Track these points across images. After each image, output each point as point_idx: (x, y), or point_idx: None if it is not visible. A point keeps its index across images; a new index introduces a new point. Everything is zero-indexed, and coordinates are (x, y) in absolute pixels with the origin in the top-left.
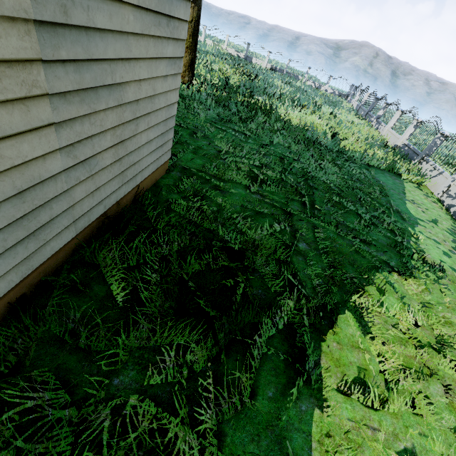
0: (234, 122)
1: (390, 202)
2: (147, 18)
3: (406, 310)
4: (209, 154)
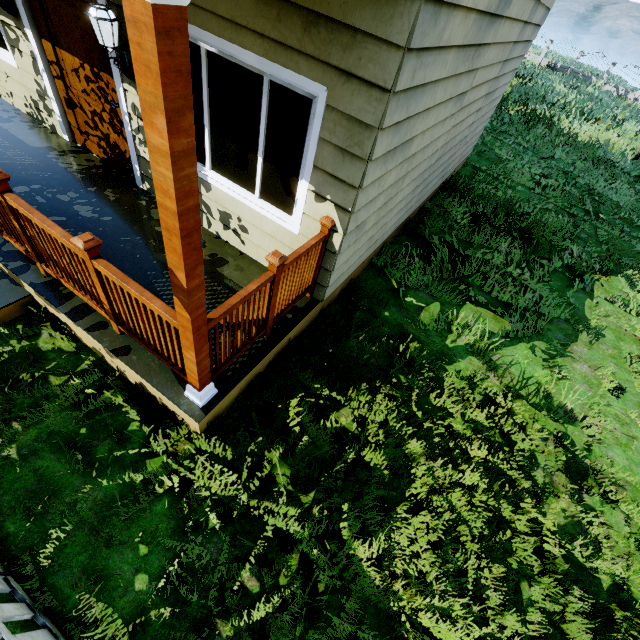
0: (508, 133)
1: None
2: (523, 46)
3: None
4: (491, 159)
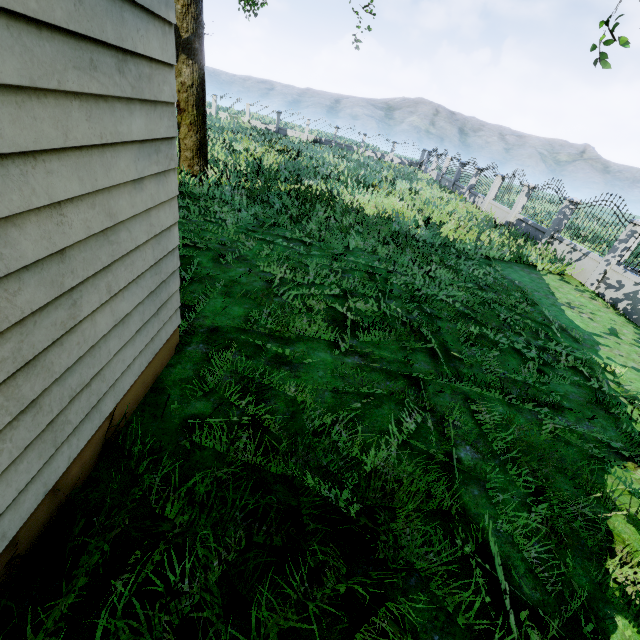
0: (282, 224)
1: (545, 314)
2: (42, 46)
3: None
4: (252, 292)
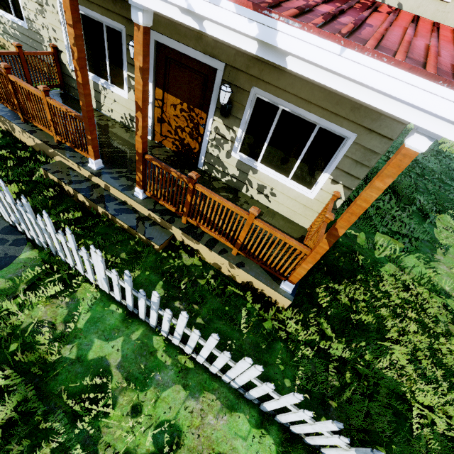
0: None
1: None
2: None
3: None
4: None
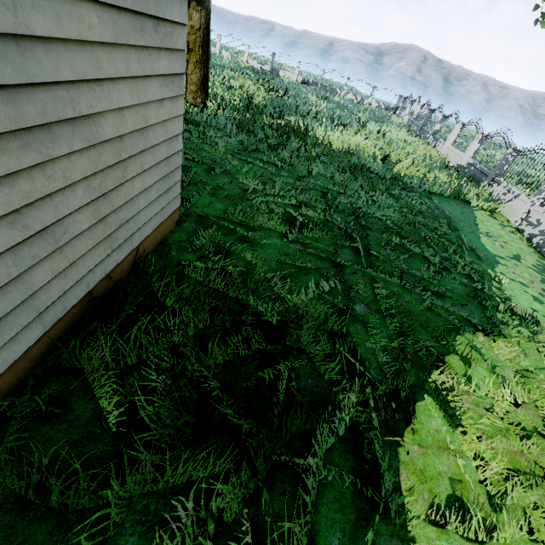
0: (261, 150)
1: (461, 238)
2: (121, 20)
3: (501, 385)
4: (232, 195)
